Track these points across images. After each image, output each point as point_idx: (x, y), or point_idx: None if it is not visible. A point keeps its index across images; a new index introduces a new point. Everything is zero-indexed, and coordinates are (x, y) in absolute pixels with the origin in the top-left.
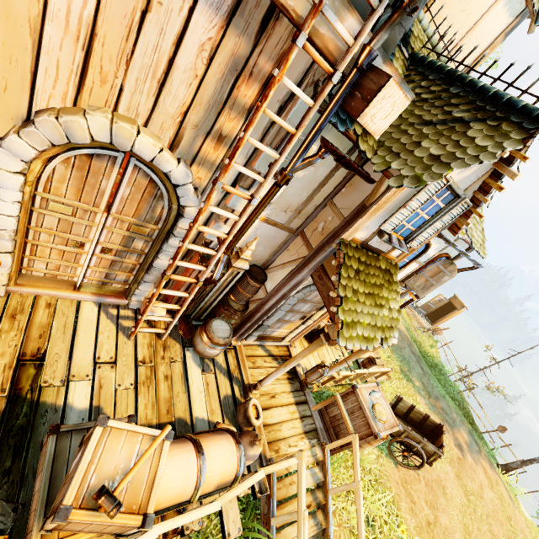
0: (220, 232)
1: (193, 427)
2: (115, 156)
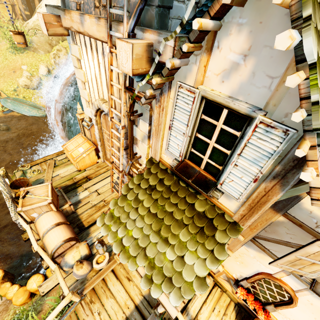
0: (118, 144)
1: (87, 237)
2: (108, 114)
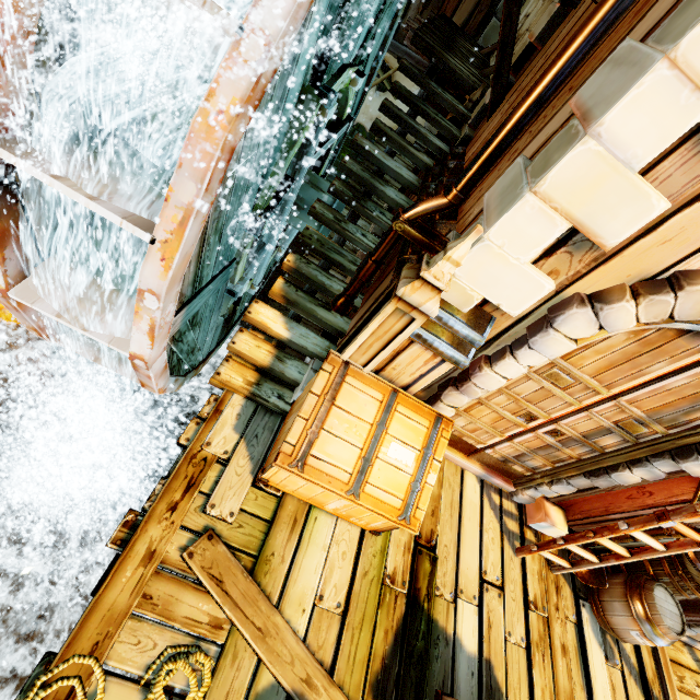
0: None
1: None
2: None
